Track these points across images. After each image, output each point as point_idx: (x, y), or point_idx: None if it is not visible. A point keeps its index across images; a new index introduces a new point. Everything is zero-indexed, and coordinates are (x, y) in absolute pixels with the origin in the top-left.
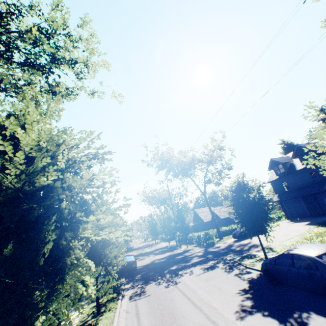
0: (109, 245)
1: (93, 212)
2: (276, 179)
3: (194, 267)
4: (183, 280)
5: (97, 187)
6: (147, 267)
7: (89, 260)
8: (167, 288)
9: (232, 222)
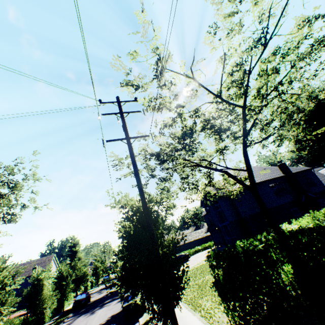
0: (46, 297)
1: (6, 303)
2: (205, 214)
3: (117, 299)
4: (99, 311)
5: (9, 293)
6: (95, 302)
7: (5, 317)
8: (86, 318)
9: (186, 248)
